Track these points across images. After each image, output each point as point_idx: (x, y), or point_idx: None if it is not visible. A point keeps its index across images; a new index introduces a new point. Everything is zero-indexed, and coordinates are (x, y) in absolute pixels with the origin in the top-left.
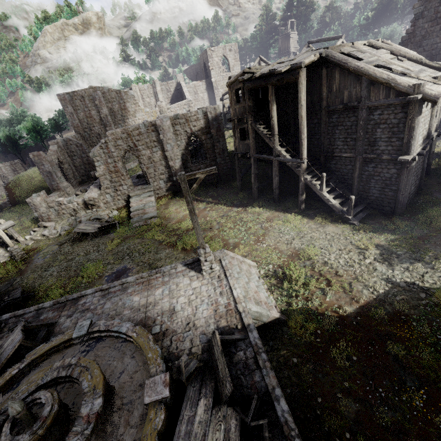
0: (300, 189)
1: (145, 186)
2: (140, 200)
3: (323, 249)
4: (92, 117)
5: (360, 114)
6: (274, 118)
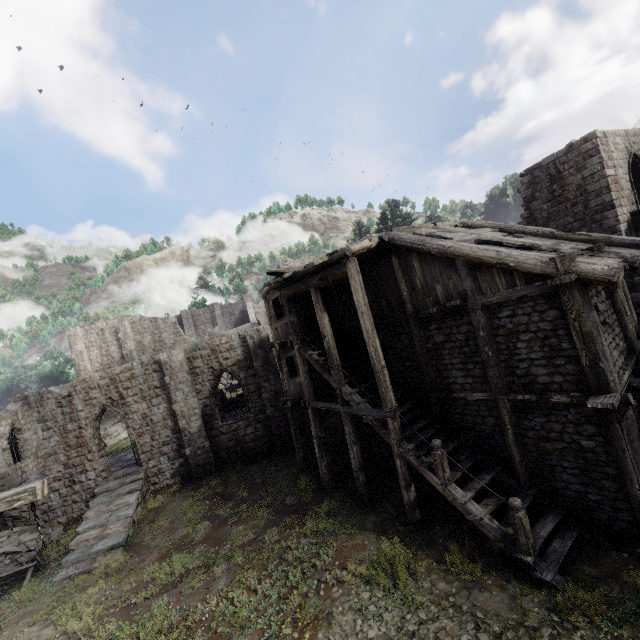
0: (401, 475)
1: (132, 469)
2: (108, 503)
3: None
4: (110, 355)
5: (474, 318)
6: (328, 337)
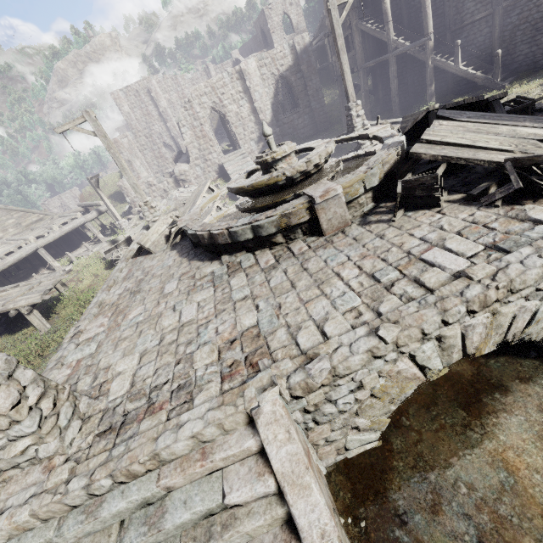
0: (428, 78)
1: (236, 151)
2: (235, 163)
3: None
4: (150, 114)
5: None
6: None
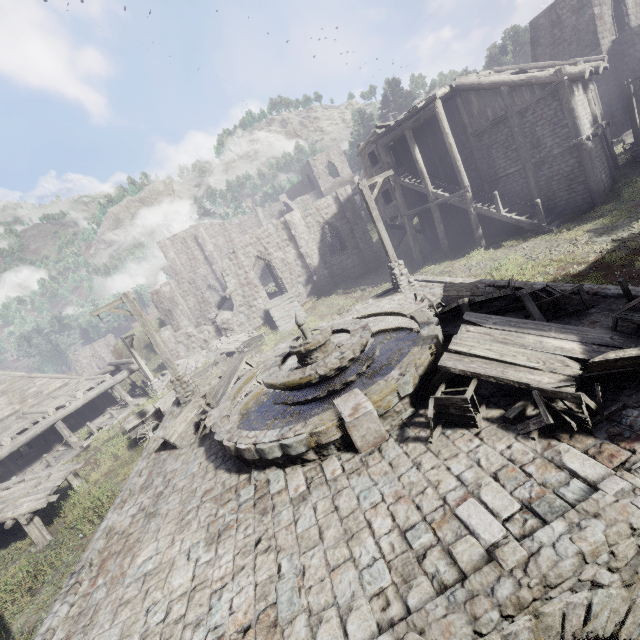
0: (474, 223)
1: (282, 295)
2: (282, 308)
3: (526, 256)
4: (196, 258)
5: (512, 122)
6: (420, 161)
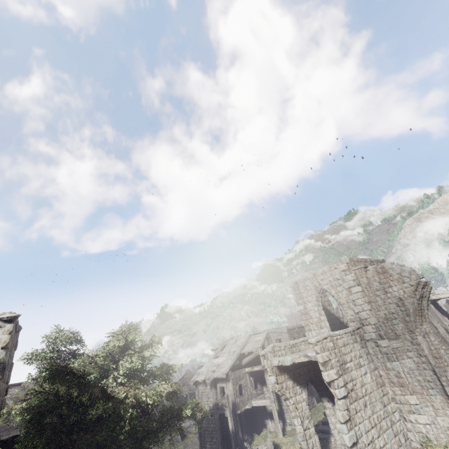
0: None
1: None
2: None
3: None
4: None
5: None
6: None
